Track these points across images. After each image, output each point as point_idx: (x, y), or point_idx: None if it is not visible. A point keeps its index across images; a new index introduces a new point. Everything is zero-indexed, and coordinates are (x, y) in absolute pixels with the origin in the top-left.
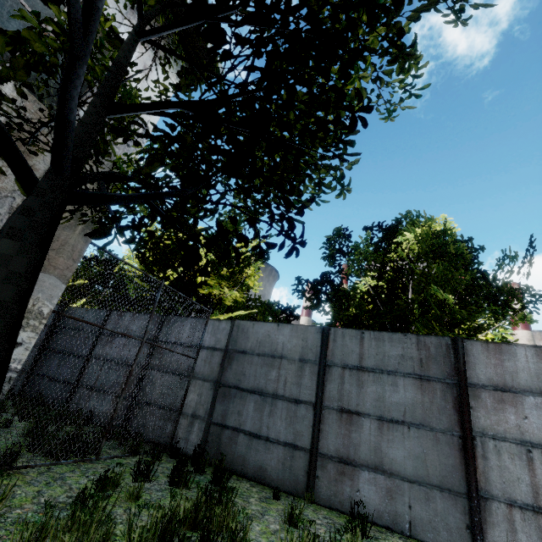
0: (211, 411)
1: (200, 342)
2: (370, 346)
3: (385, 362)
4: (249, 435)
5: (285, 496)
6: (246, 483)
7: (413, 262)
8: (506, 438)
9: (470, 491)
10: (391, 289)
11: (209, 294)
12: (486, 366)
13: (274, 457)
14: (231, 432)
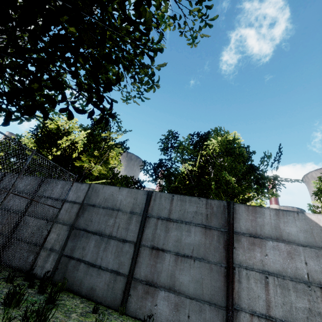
0: (64, 246)
1: (65, 197)
2: (176, 205)
3: (185, 215)
4: (87, 264)
5: (104, 310)
6: (78, 300)
7: (216, 157)
8: (253, 268)
9: (228, 305)
10: (200, 172)
11: (81, 166)
12: (246, 220)
13: (102, 281)
14: (75, 262)
